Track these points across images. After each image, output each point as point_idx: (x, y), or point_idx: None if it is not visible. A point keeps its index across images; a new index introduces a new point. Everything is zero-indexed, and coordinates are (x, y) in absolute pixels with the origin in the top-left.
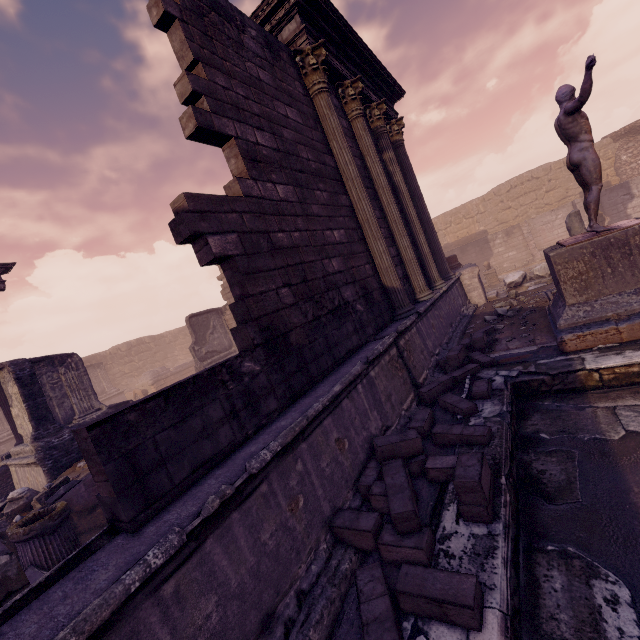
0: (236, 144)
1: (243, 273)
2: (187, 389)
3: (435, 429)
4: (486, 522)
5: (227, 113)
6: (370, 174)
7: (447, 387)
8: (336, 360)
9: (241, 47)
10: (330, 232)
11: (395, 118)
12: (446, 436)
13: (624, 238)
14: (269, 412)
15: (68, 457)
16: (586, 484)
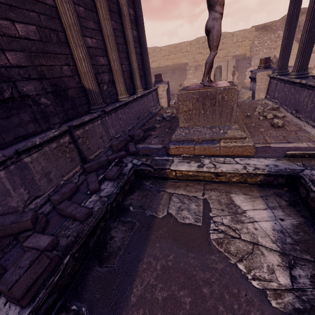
0: None
1: None
2: None
3: (61, 205)
4: (21, 306)
5: None
6: None
7: (103, 165)
8: None
9: None
10: (9, 23)
11: None
12: (63, 212)
13: (214, 94)
14: None
15: None
16: (126, 251)
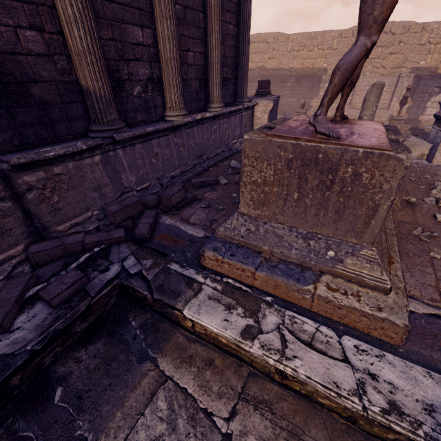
0: None
1: None
2: None
3: None
4: None
5: None
6: None
7: (71, 251)
8: None
9: None
10: None
11: None
12: None
13: (336, 160)
14: None
15: None
16: None
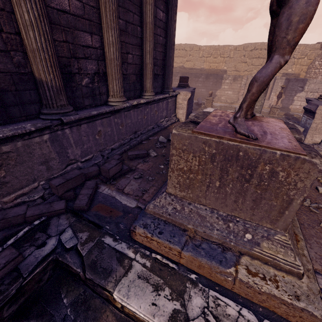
0: None
1: None
2: None
3: None
4: None
5: None
6: None
7: (12, 223)
8: None
9: None
10: None
11: None
12: None
13: (255, 159)
14: None
15: None
16: None
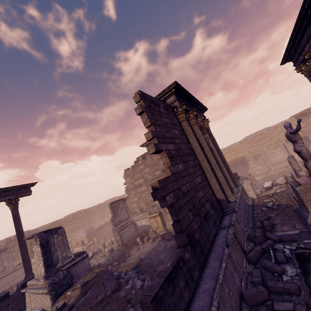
0: (166, 153)
1: (177, 210)
2: (172, 274)
3: (268, 283)
4: None
5: (161, 141)
6: (202, 146)
7: (260, 253)
8: (210, 243)
9: (160, 113)
10: (196, 179)
11: (205, 119)
12: (276, 288)
13: None
14: (196, 278)
15: (61, 288)
16: None
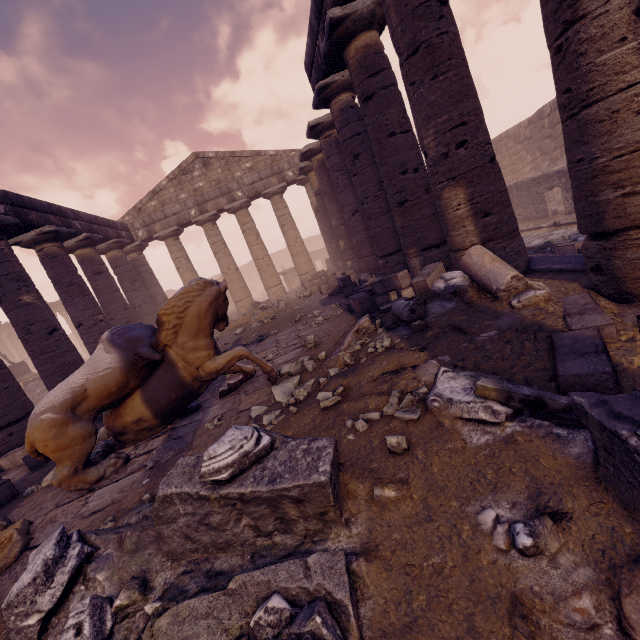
0: None
1: None
2: None
3: None
4: None
5: None
6: None
7: None
8: None
9: None
10: None
11: None
12: None
13: None
14: None
15: None
16: None
